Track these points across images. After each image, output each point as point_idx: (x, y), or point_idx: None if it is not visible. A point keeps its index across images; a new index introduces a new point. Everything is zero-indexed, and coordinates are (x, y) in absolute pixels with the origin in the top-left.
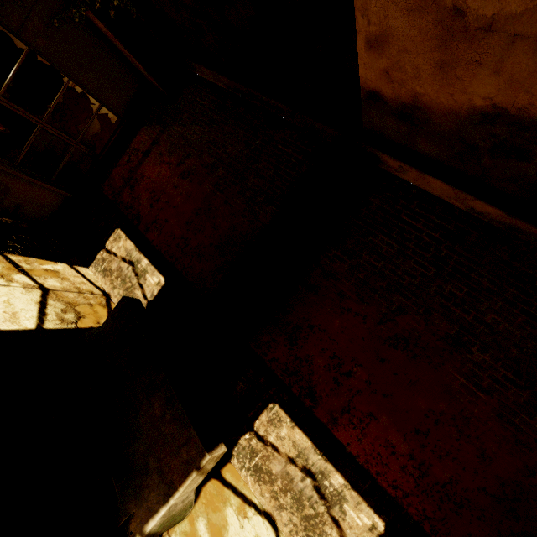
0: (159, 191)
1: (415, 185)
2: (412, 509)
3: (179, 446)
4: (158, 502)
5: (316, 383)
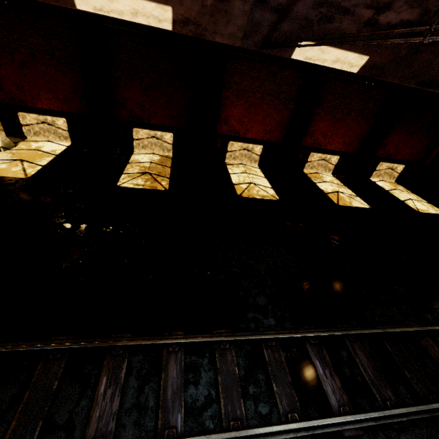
0: None
1: None
2: (65, 110)
3: None
4: None
5: (20, 97)
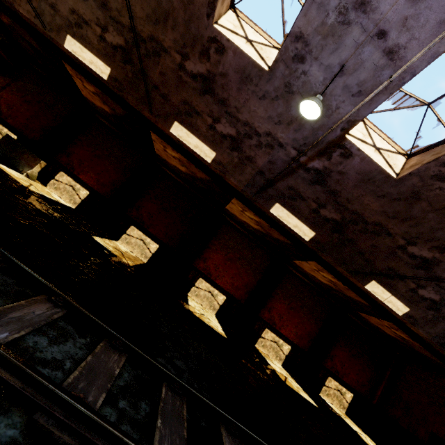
0: (12, 105)
1: (104, 121)
2: (95, 188)
3: (34, 161)
4: (29, 169)
5: (75, 166)
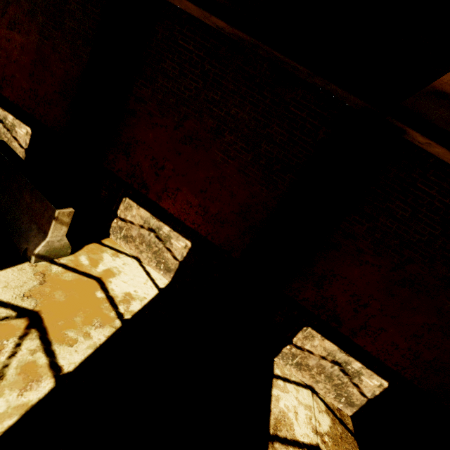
0: None
1: (184, 10)
2: (202, 232)
3: (43, 212)
4: (39, 241)
5: (146, 178)
